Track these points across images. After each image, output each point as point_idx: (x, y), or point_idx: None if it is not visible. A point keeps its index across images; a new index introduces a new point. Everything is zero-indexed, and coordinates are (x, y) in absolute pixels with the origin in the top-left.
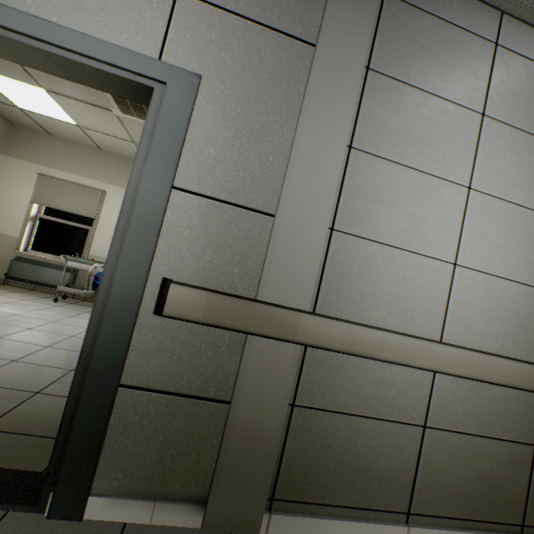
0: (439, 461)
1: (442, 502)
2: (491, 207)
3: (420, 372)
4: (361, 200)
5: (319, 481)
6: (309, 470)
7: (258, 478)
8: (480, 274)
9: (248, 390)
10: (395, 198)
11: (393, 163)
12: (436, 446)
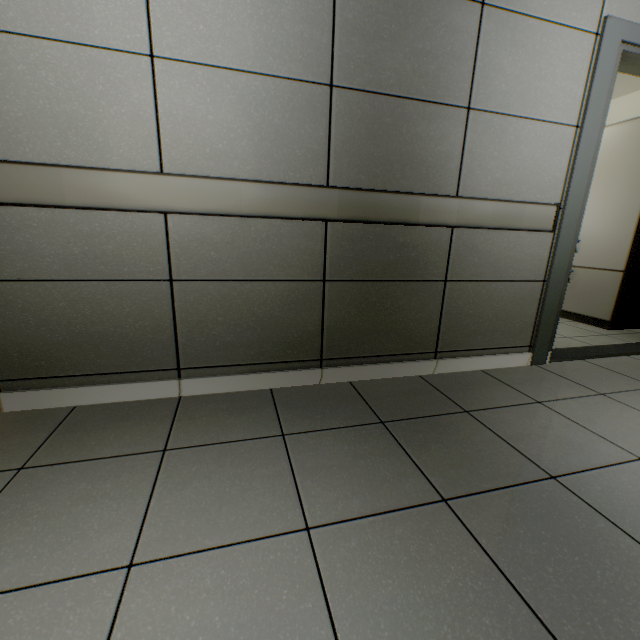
0: (203, 315)
1: (219, 353)
2: None
3: (145, 218)
4: None
5: (52, 355)
6: (33, 346)
7: None
8: (199, 68)
9: None
10: None
11: None
12: (195, 300)
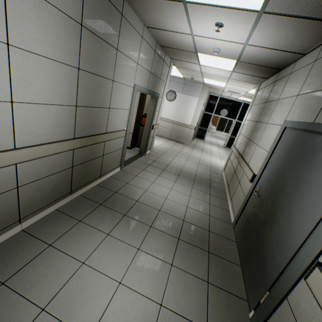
0: (31, 195)
1: (37, 206)
2: (31, 60)
3: (7, 167)
4: None
5: None
6: None
7: None
8: (32, 104)
9: None
10: None
11: None
12: (28, 191)
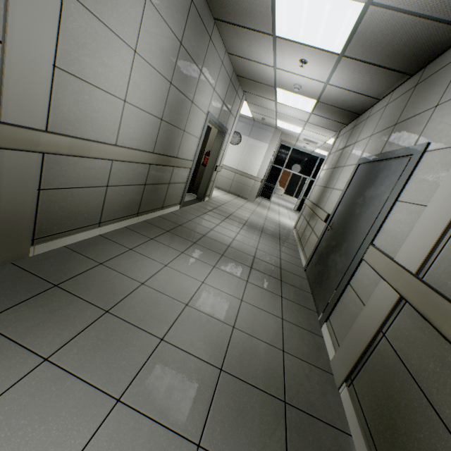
0: (113, 199)
1: (113, 215)
2: (144, 67)
3: (107, 161)
4: (75, 45)
5: (60, 223)
6: (54, 220)
7: (24, 233)
8: (135, 108)
9: (8, 187)
10: (97, 48)
11: (95, 18)
12: (112, 194)
